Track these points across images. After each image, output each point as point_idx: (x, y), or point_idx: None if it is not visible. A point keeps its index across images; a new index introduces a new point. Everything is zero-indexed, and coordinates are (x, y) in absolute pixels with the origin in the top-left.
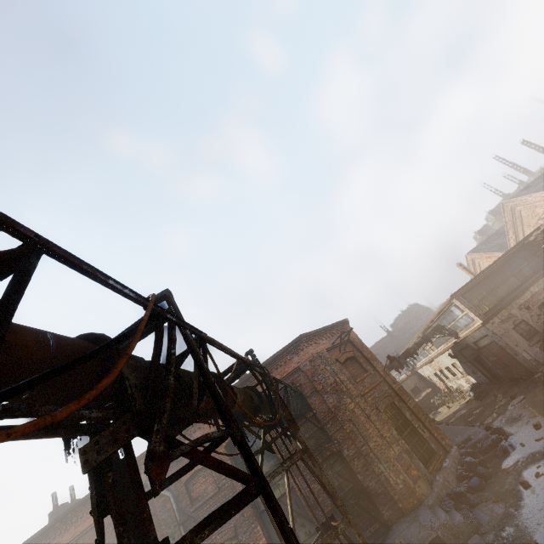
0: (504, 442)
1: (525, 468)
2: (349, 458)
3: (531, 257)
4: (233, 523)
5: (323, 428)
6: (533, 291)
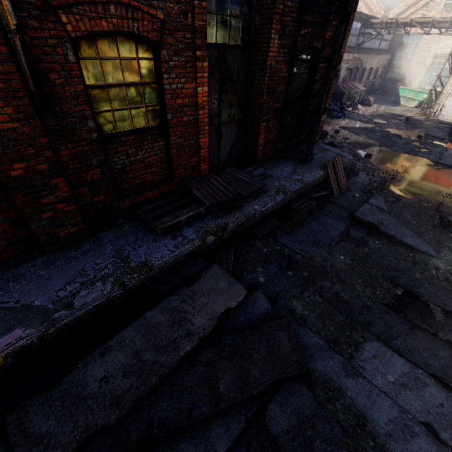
0: (324, 131)
1: (354, 149)
2: (317, 69)
3: (358, 34)
4: (159, 11)
5: (330, 3)
6: (344, 57)
